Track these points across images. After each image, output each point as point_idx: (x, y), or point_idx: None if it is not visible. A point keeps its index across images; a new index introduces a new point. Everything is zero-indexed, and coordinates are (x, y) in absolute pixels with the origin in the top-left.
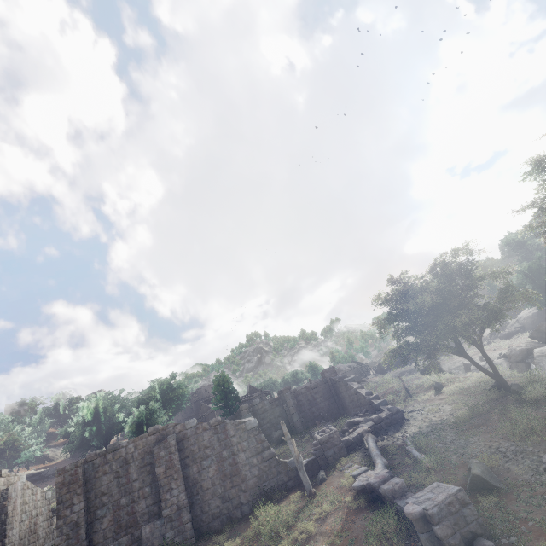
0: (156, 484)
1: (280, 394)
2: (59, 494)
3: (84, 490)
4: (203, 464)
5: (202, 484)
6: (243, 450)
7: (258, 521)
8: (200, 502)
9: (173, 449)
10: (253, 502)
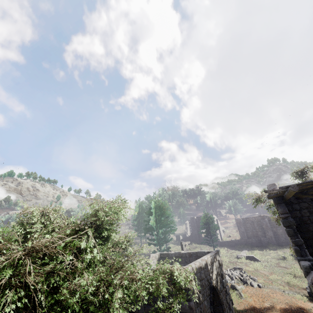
0: (262, 229)
1: None
2: (237, 224)
3: (243, 225)
4: (277, 228)
5: (277, 233)
6: None
7: None
8: (277, 237)
9: (267, 222)
10: None
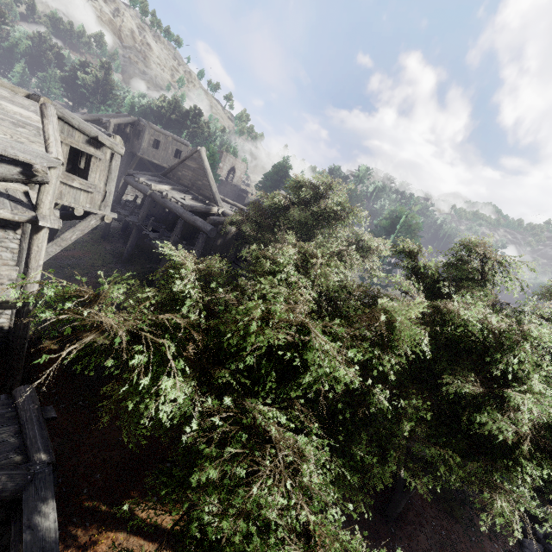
0: None
1: None
2: None
3: None
4: None
5: None
6: None
7: None
8: None
9: None
10: None
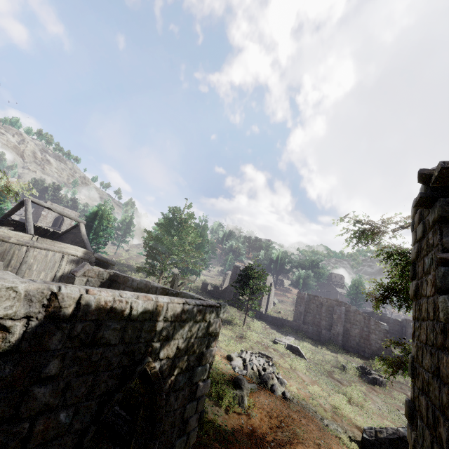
0: (331, 319)
1: (403, 320)
2: (297, 299)
3: (305, 303)
4: (353, 326)
5: (350, 332)
6: (375, 334)
7: (373, 362)
8: (346, 338)
9: (342, 312)
10: (371, 355)
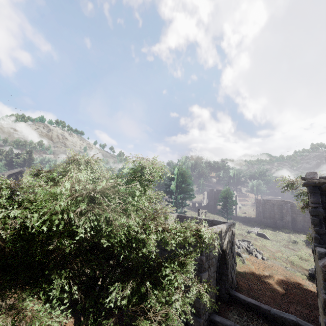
0: (281, 213)
1: None
2: (256, 204)
3: (262, 206)
4: (297, 215)
5: (296, 219)
6: None
7: None
8: (294, 223)
9: (289, 208)
10: None
